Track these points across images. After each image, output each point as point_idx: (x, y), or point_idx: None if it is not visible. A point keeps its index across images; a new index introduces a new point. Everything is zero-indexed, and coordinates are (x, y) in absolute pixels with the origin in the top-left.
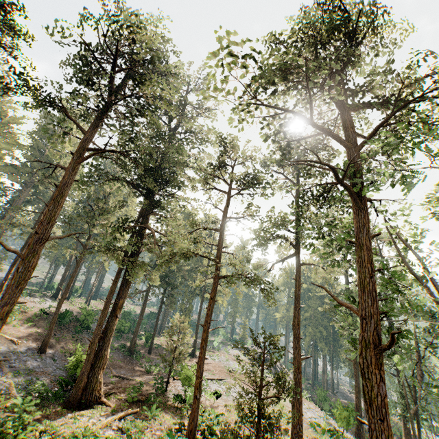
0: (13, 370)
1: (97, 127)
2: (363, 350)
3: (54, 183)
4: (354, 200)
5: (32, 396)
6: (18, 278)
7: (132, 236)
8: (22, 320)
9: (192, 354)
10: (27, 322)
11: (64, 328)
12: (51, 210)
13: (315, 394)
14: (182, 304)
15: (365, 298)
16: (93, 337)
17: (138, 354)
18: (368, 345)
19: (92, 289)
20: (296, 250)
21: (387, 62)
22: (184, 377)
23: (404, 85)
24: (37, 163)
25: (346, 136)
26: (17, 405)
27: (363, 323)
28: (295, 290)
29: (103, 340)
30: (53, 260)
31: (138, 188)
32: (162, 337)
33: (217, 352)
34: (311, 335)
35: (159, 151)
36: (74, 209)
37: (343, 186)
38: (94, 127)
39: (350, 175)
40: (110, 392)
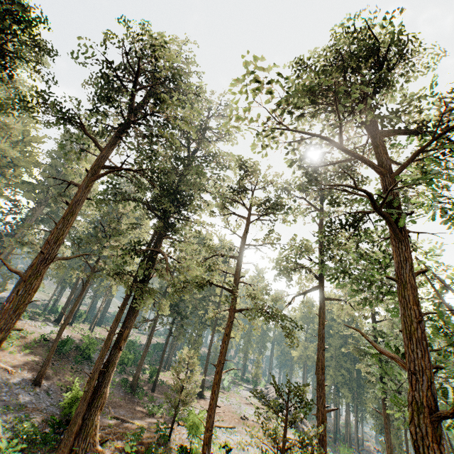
0: (3, 404)
1: (115, 146)
2: (416, 415)
3: (66, 201)
4: (395, 230)
5: (19, 438)
6: (17, 301)
7: (143, 260)
8: (20, 346)
9: (199, 394)
10: (25, 348)
11: (63, 357)
12: (60, 229)
13: (337, 450)
14: (191, 336)
15: (414, 347)
16: (93, 371)
17: (140, 391)
18: (421, 409)
19: (97, 315)
20: (319, 282)
21: (431, 82)
22: (190, 424)
23: (449, 106)
24: (53, 182)
25: (380, 161)
26: (1, 449)
27: (414, 379)
28: (318, 328)
29: (103, 375)
30: (59, 281)
31: (153, 209)
32: (168, 372)
33: (227, 393)
34: (332, 378)
35: (177, 173)
36: (85, 229)
37: (382, 214)
38: (112, 146)
39: (387, 203)
40: (107, 438)
